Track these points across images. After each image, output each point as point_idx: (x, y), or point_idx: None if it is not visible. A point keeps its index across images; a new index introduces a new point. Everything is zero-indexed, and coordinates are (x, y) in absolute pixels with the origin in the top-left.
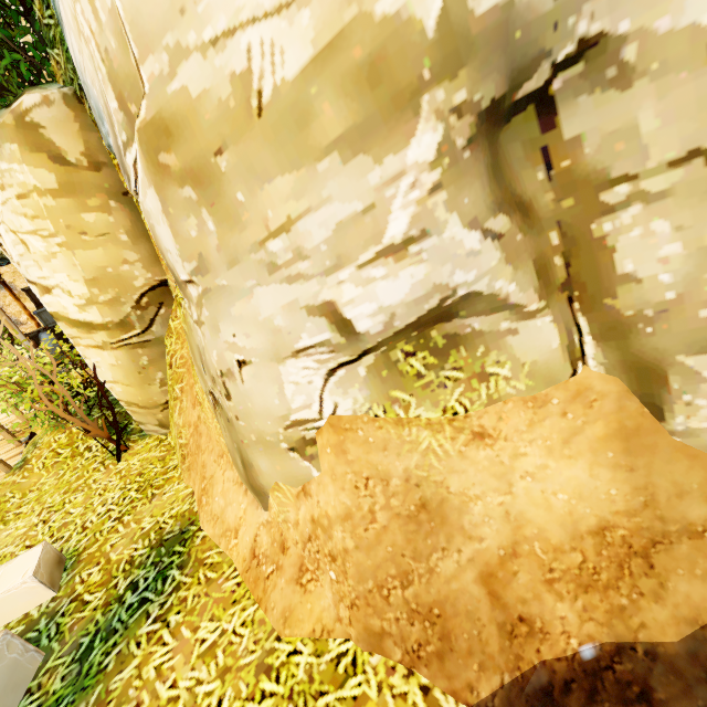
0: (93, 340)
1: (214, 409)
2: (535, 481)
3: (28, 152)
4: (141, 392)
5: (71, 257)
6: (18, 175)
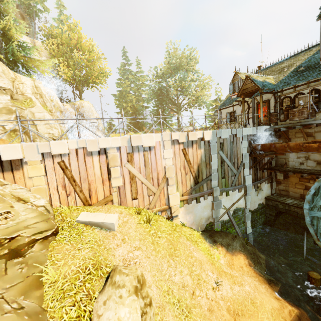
0: None
1: None
2: None
3: None
4: None
5: None
6: None
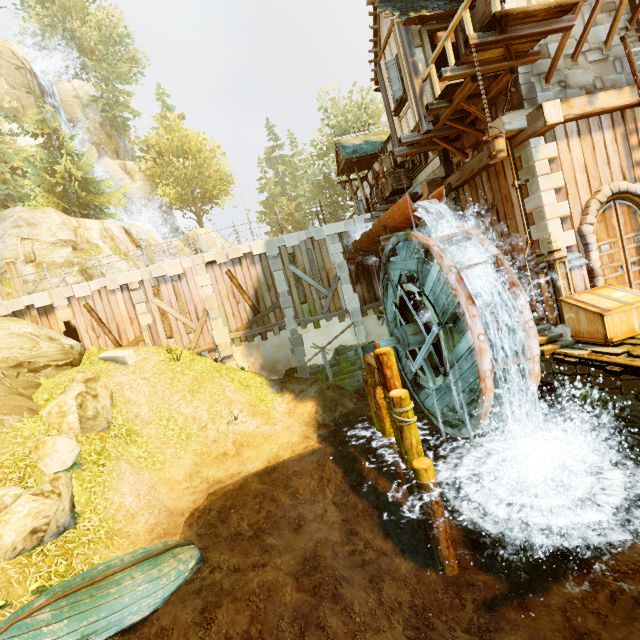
0: None
1: None
2: None
3: None
4: None
5: None
6: None
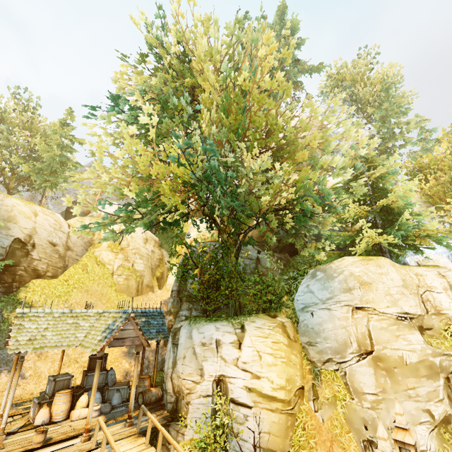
0: (270, 406)
1: (365, 448)
2: None
3: (282, 332)
4: (283, 442)
5: (284, 369)
6: (276, 337)
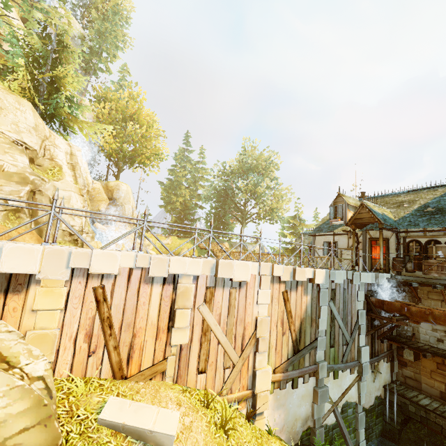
0: None
1: None
2: (29, 241)
3: None
4: None
5: None
6: None
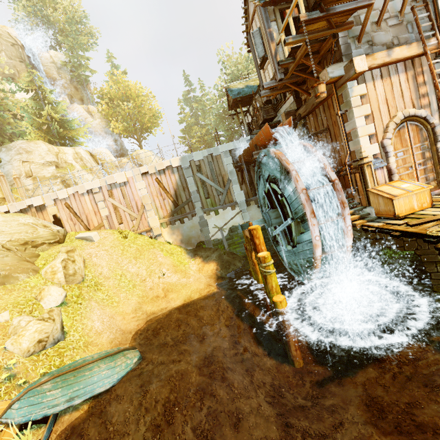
0: None
1: None
2: None
3: None
4: None
5: None
6: None
